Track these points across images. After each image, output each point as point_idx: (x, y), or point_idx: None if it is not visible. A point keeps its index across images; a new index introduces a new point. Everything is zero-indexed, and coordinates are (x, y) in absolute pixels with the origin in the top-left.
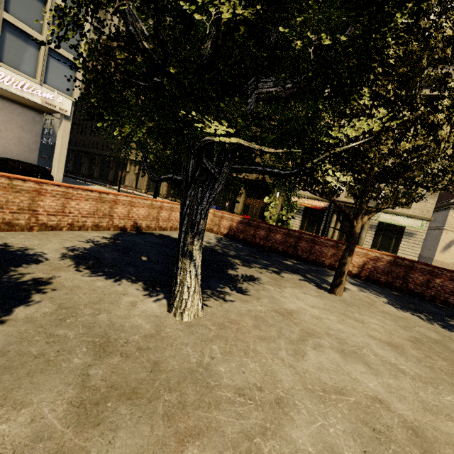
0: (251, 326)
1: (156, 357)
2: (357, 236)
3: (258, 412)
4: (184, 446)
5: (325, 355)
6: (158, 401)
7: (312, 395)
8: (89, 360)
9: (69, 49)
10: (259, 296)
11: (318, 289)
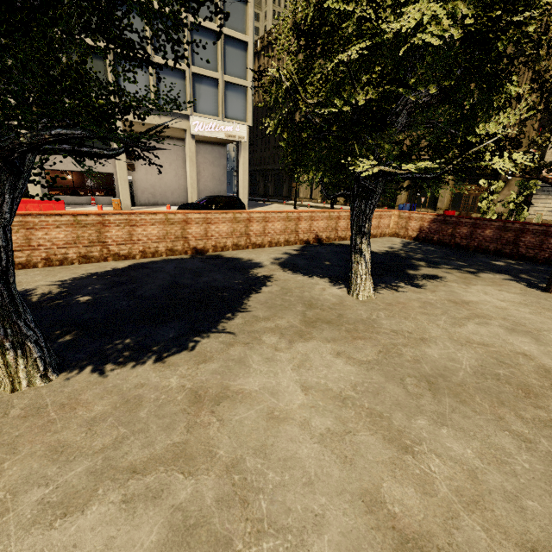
0: (417, 307)
1: (340, 312)
2: None
3: (404, 339)
4: (356, 340)
5: (487, 328)
6: (342, 326)
7: (454, 341)
8: (304, 309)
9: (238, 74)
10: (436, 290)
11: (527, 288)
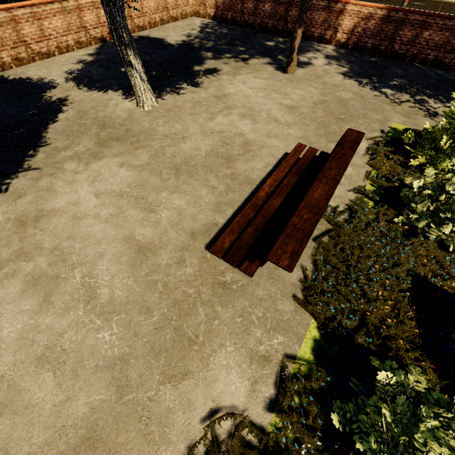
0: (189, 108)
1: (128, 127)
2: None
3: (171, 141)
4: (136, 150)
5: (229, 118)
6: (128, 141)
7: (203, 135)
8: (99, 131)
9: None
10: (209, 86)
11: (275, 71)
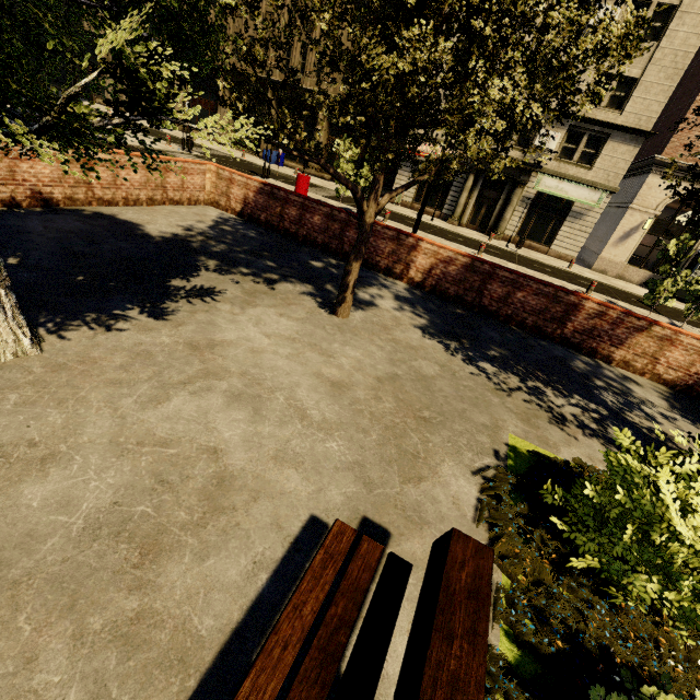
0: (114, 367)
1: None
2: (368, 229)
3: None
4: None
5: (201, 401)
6: None
7: (113, 449)
8: None
9: None
10: (187, 321)
11: (318, 308)
